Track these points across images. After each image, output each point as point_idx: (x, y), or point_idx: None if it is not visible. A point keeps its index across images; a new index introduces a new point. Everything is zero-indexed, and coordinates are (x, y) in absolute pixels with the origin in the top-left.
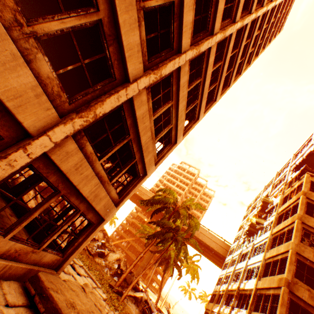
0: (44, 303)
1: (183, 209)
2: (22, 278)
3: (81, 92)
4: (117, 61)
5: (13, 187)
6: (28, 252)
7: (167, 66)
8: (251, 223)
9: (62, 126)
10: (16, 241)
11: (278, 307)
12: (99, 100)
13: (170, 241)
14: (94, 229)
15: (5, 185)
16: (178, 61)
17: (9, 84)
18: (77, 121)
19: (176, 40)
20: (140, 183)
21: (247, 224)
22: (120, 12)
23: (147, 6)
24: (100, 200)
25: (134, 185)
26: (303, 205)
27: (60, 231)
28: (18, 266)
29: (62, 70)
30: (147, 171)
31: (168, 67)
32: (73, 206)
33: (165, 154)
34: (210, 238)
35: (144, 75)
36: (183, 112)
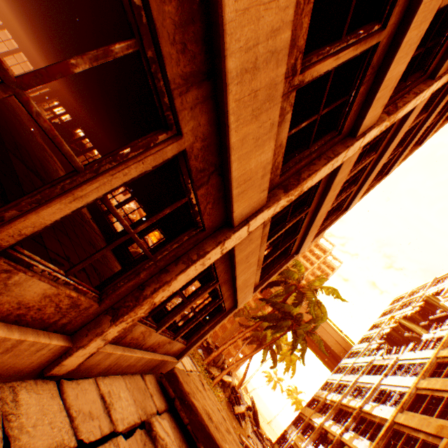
0: (186, 412)
1: (311, 291)
2: (153, 368)
3: (294, 156)
4: (356, 106)
5: (119, 232)
6: (165, 343)
7: (408, 105)
8: (396, 327)
9: (265, 211)
10: (162, 333)
11: None
12: (312, 168)
13: (285, 330)
14: (223, 317)
15: (107, 227)
16: (424, 94)
17: (247, 165)
18: (281, 202)
19: (437, 57)
20: (286, 264)
21: (389, 325)
22: (412, 27)
23: (442, 5)
24: (245, 288)
25: (279, 265)
26: None
27: (197, 321)
28: (156, 358)
29: (293, 130)
30: (301, 249)
31: (407, 107)
32: (218, 294)
33: (326, 225)
34: (324, 327)
35: (376, 123)
36: (379, 168)
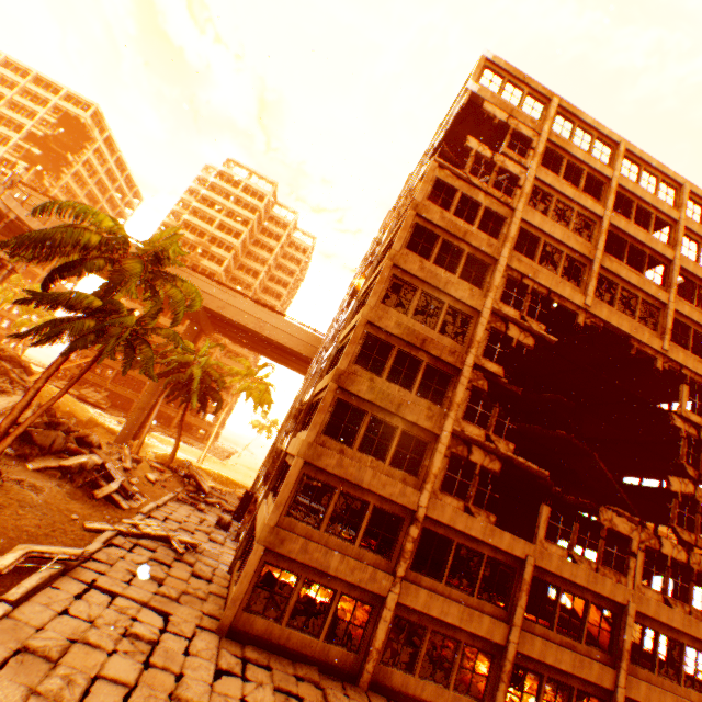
0: None
1: (137, 260)
2: None
3: None
4: None
5: None
6: None
7: None
8: (354, 292)
9: None
10: None
11: (314, 417)
12: None
13: (95, 341)
14: None
15: None
16: None
17: None
18: None
19: None
20: None
21: (349, 294)
22: None
23: None
24: None
25: None
26: (406, 232)
27: None
28: None
29: None
30: None
31: None
32: None
33: None
34: (286, 331)
35: None
36: None
